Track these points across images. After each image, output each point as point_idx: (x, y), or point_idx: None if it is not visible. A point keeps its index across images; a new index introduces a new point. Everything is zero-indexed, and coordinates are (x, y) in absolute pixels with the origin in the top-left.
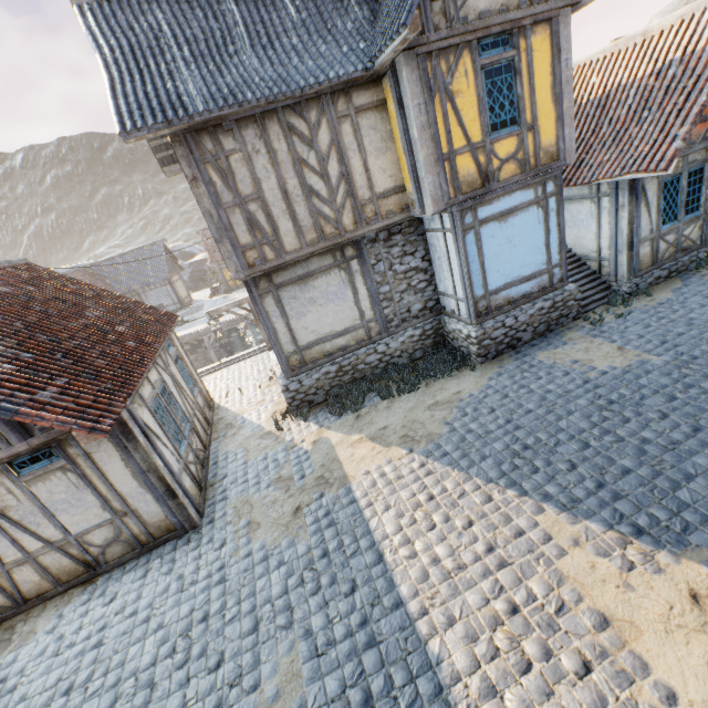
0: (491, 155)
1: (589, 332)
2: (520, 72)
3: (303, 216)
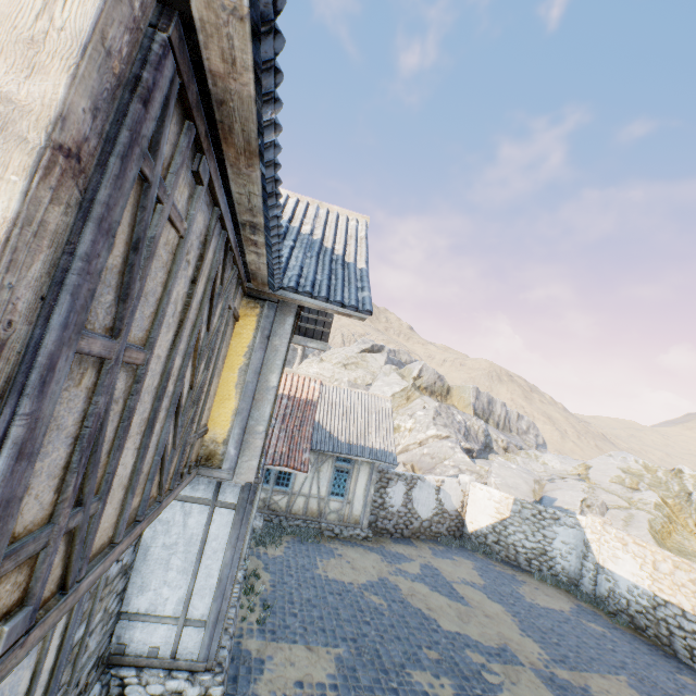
0: None
1: (265, 634)
2: None
3: (151, 444)
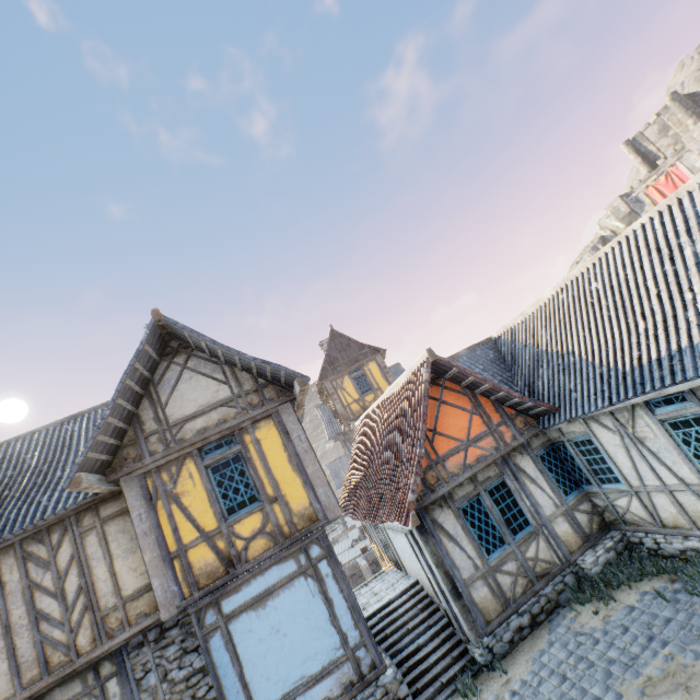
0: (233, 536)
1: None
2: (249, 458)
3: (26, 648)
